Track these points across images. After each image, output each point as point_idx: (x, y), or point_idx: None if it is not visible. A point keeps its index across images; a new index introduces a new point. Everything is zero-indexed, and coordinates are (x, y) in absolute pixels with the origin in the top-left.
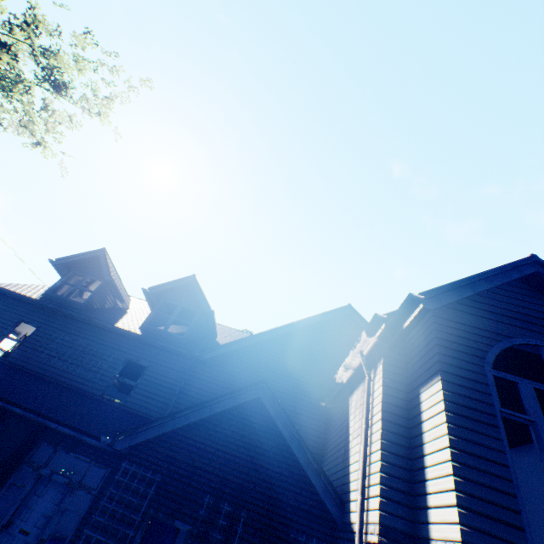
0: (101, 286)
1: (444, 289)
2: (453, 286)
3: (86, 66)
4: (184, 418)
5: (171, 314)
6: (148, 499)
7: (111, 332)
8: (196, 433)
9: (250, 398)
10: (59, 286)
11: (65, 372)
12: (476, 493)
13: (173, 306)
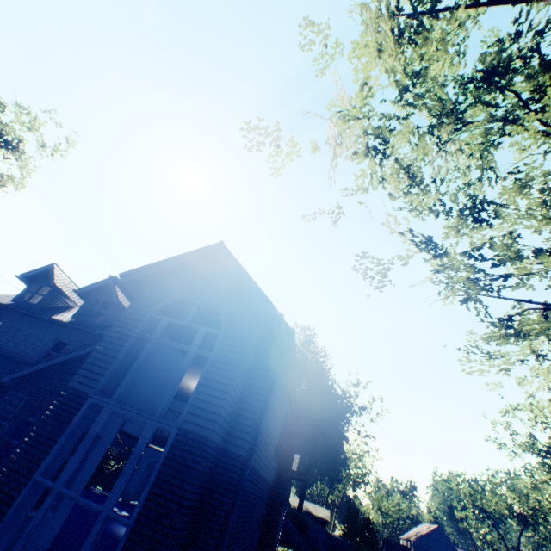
0: (51, 291)
1: (136, 270)
2: (145, 267)
3: (34, 125)
4: (45, 364)
5: (106, 308)
6: (19, 407)
7: (50, 322)
8: (58, 374)
9: (89, 351)
10: (25, 294)
11: (16, 350)
12: (91, 369)
13: (105, 301)
